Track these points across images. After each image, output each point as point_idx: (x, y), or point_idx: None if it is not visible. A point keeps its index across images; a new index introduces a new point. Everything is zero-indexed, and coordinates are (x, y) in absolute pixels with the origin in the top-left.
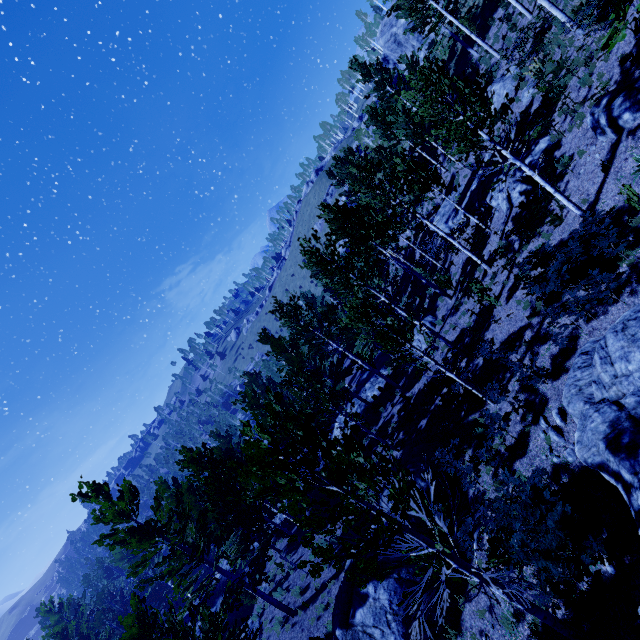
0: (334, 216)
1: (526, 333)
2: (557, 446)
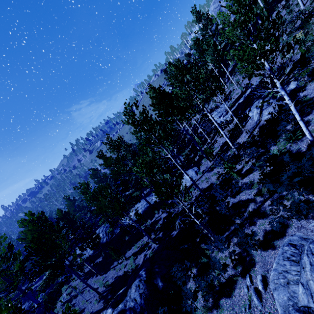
0: (155, 95)
1: (250, 205)
2: (255, 306)
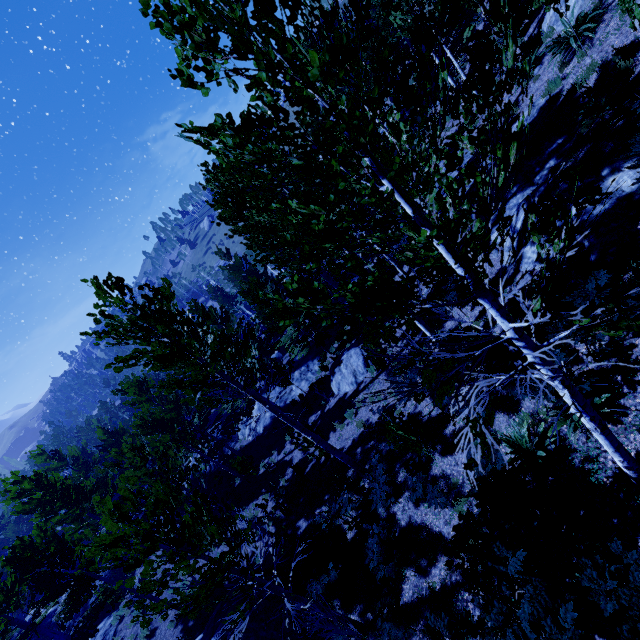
0: (218, 199)
1: (441, 561)
2: None
